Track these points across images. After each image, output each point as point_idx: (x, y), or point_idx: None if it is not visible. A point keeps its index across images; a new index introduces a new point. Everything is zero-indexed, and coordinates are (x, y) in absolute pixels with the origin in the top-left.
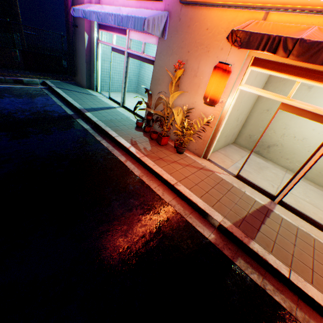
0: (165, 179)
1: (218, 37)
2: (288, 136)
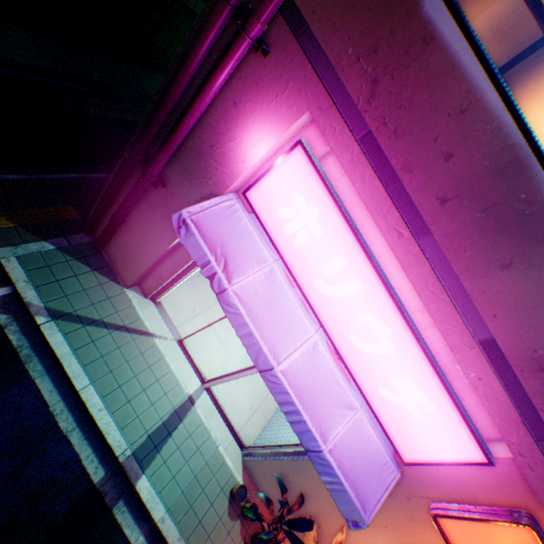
0: None
1: None
2: None
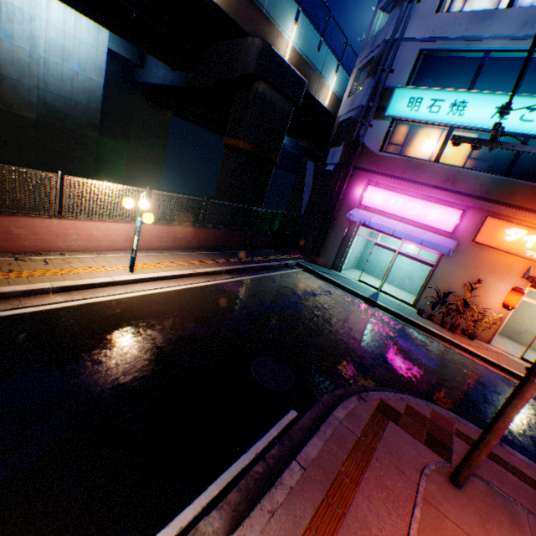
0: (490, 360)
1: (502, 266)
2: (535, 325)
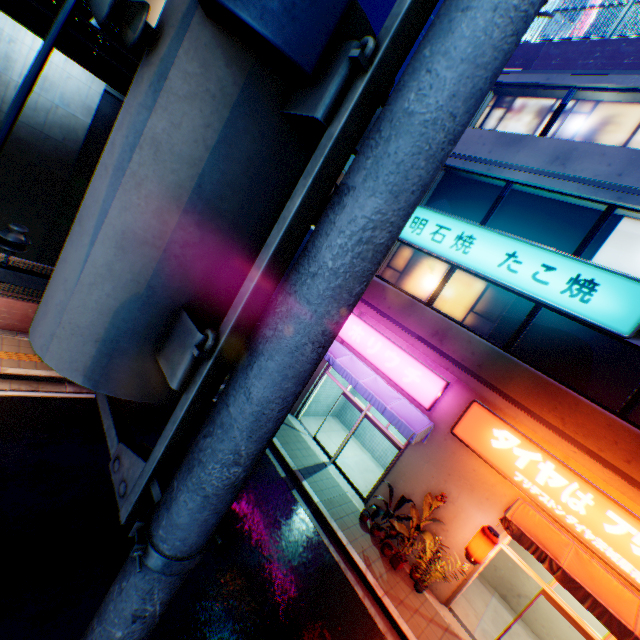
0: None
1: (484, 484)
2: None
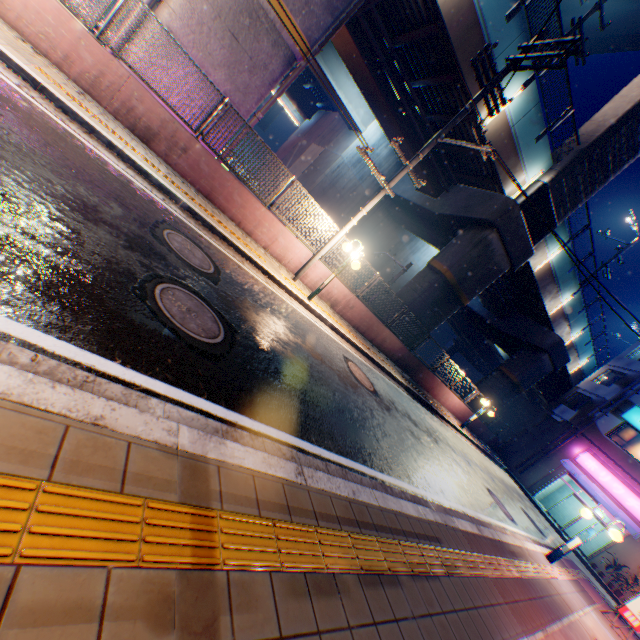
0: None
1: None
2: None
